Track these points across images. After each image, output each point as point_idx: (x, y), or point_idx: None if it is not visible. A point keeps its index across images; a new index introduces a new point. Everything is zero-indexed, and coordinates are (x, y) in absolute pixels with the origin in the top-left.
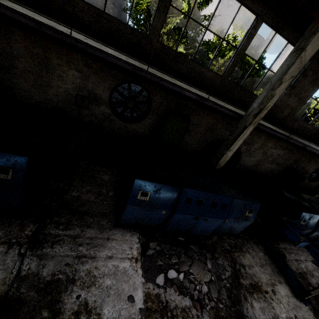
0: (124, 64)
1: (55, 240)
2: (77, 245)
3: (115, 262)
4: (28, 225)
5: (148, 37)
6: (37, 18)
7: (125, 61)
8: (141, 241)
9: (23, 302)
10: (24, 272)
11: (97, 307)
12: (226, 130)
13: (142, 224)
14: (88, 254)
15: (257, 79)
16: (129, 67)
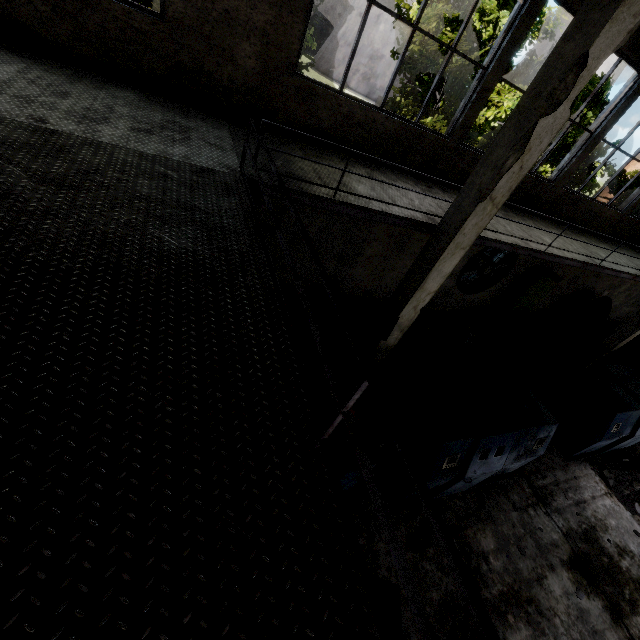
0: (576, 263)
1: (549, 492)
2: (566, 493)
3: (600, 502)
4: (520, 481)
5: (553, 184)
6: (510, 237)
7: (583, 262)
8: (596, 472)
9: (587, 554)
10: (564, 529)
11: (625, 546)
12: (593, 277)
13: (586, 452)
14: (579, 499)
15: (597, 148)
16: (579, 265)
